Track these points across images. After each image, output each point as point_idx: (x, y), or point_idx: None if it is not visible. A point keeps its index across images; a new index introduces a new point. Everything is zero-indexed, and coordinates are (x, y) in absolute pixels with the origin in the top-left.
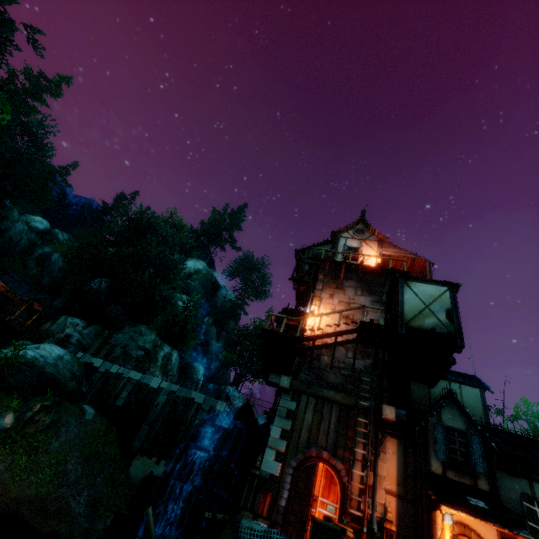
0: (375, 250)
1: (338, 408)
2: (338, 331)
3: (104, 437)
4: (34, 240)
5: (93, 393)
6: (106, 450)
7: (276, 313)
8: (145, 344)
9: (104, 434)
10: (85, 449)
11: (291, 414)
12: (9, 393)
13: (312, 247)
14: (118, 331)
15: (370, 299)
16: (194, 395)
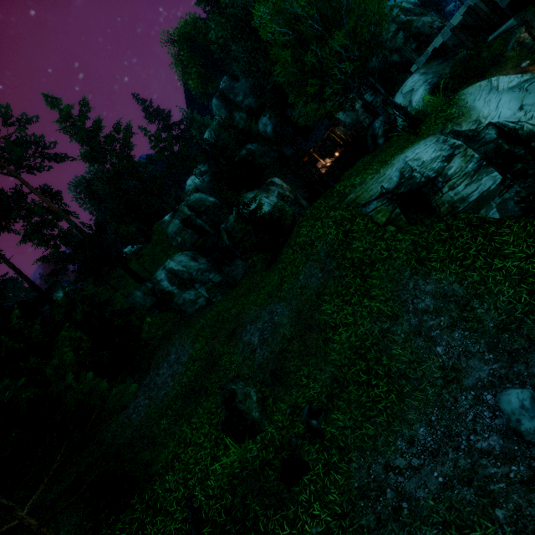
0: None
1: None
2: None
3: None
4: None
5: (470, 43)
6: None
7: None
8: (390, 32)
9: None
10: None
11: None
12: (498, 62)
13: None
14: None
15: None
16: None
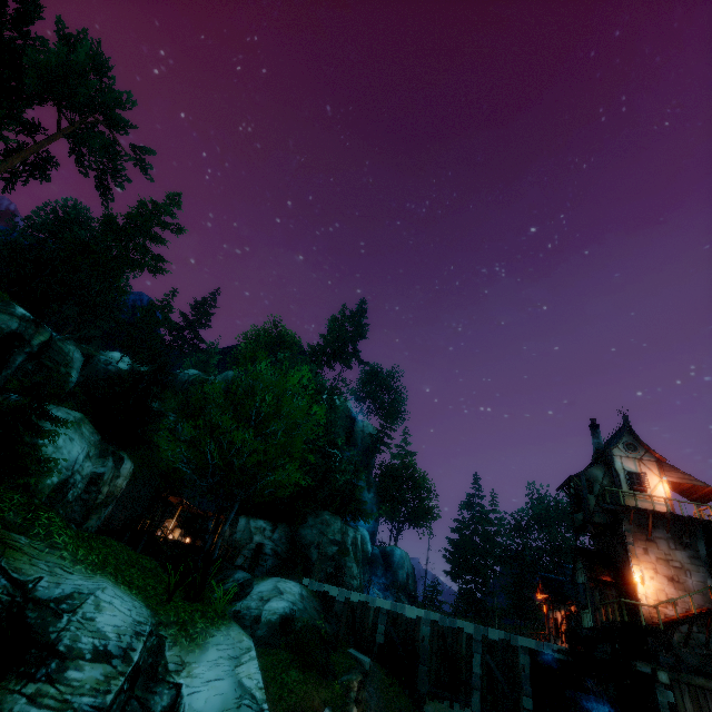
0: (657, 476)
1: (711, 695)
2: (694, 617)
3: (391, 687)
4: (157, 409)
5: (343, 630)
6: (402, 703)
7: (628, 600)
8: (335, 535)
9: (390, 684)
10: (389, 709)
11: (672, 705)
12: (326, 677)
13: (605, 487)
14: (302, 525)
15: (687, 554)
16: (461, 624)
